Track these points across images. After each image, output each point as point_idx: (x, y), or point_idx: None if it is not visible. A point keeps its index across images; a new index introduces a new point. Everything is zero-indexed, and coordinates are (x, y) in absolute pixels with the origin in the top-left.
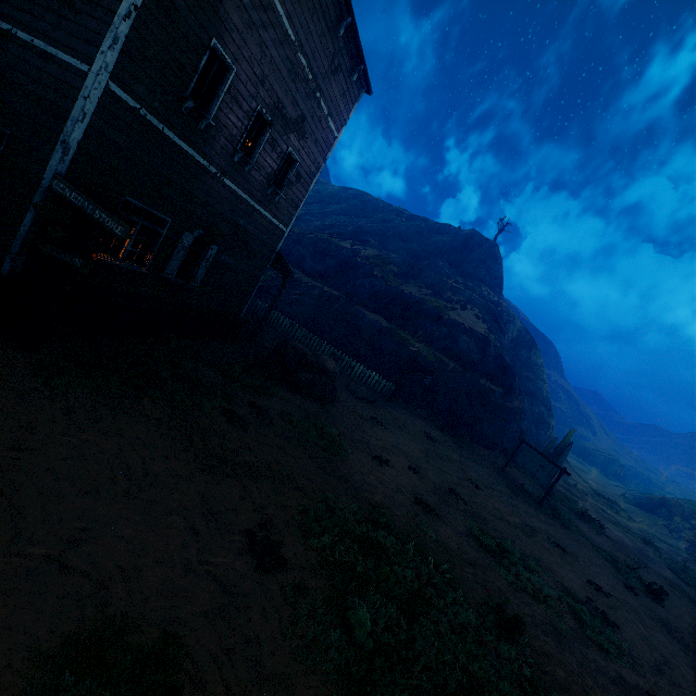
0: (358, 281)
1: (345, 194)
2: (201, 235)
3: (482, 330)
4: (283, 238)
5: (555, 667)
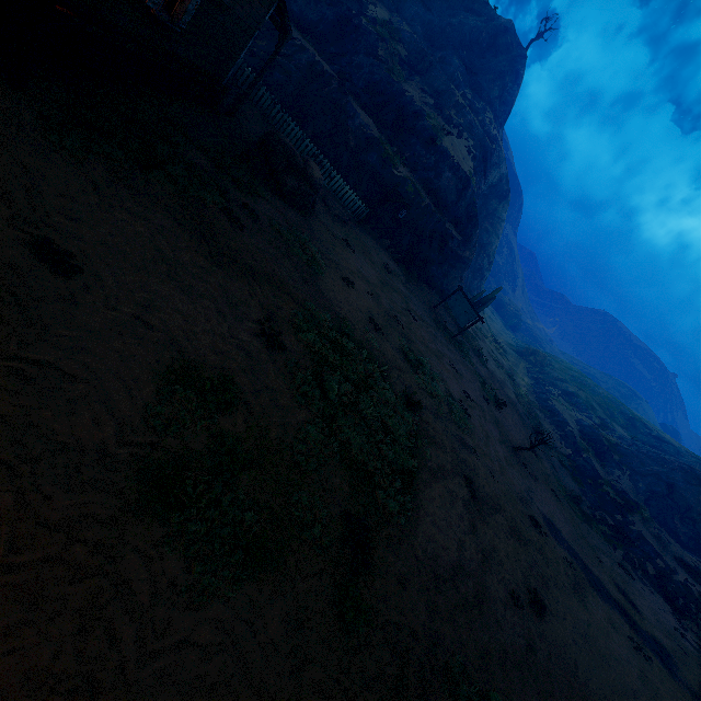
0: (357, 57)
1: None
2: None
3: (468, 169)
4: None
5: (430, 429)
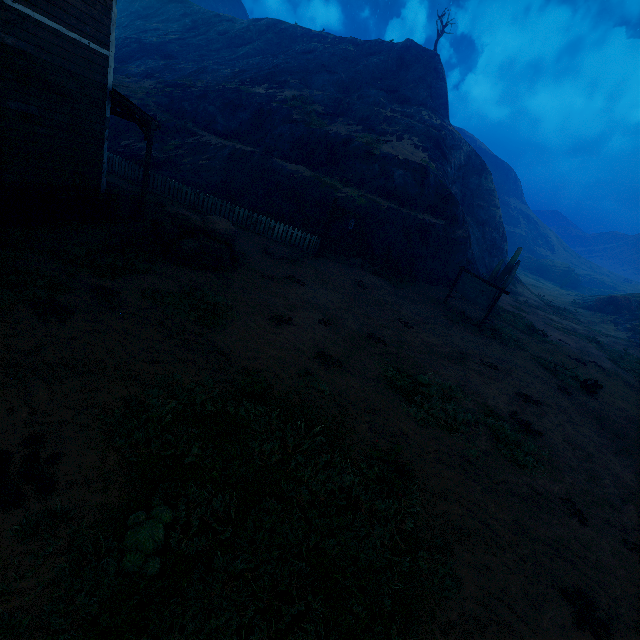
0: (276, 130)
1: (255, 27)
2: None
3: (420, 159)
4: (110, 68)
5: (450, 505)
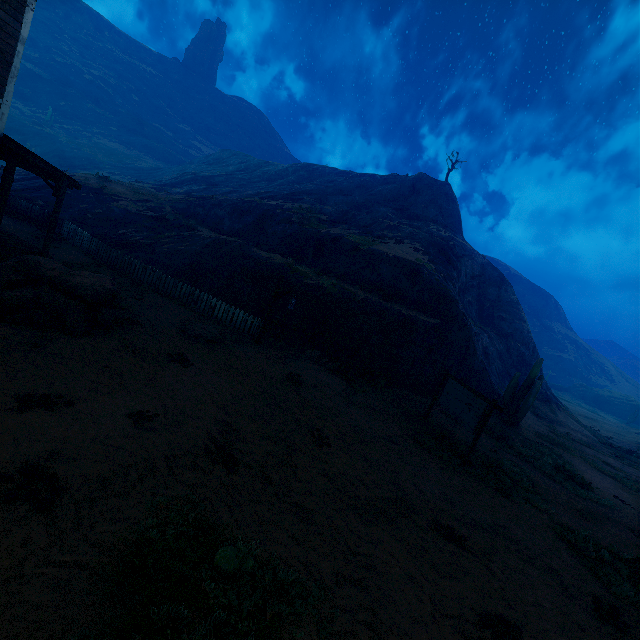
0: (271, 229)
1: (292, 168)
2: None
3: (415, 259)
4: (3, 115)
5: None
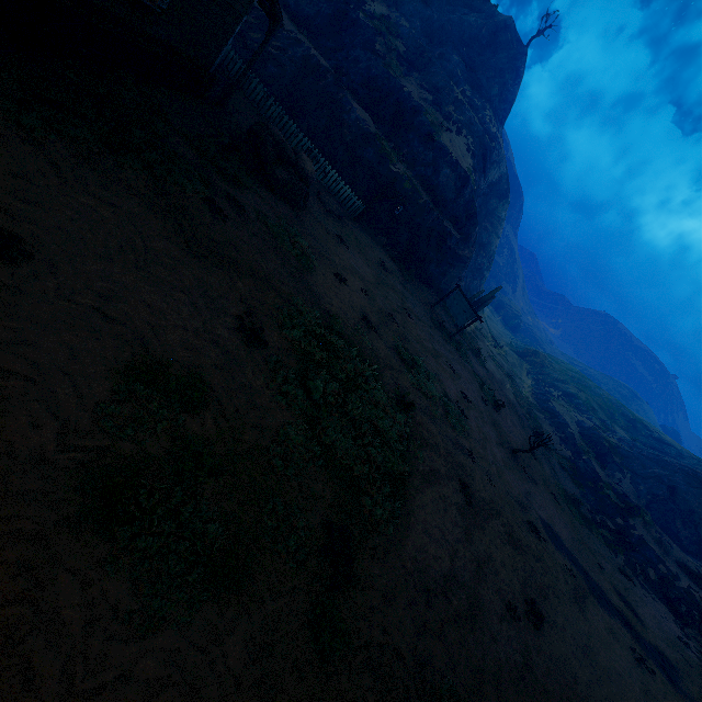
0: (354, 51)
1: None
2: None
3: (467, 166)
4: None
5: (423, 430)
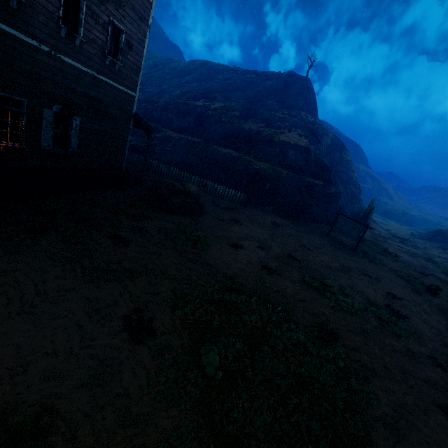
0: (211, 128)
1: (193, 65)
2: (60, 109)
3: (304, 144)
4: (135, 102)
5: (362, 355)
